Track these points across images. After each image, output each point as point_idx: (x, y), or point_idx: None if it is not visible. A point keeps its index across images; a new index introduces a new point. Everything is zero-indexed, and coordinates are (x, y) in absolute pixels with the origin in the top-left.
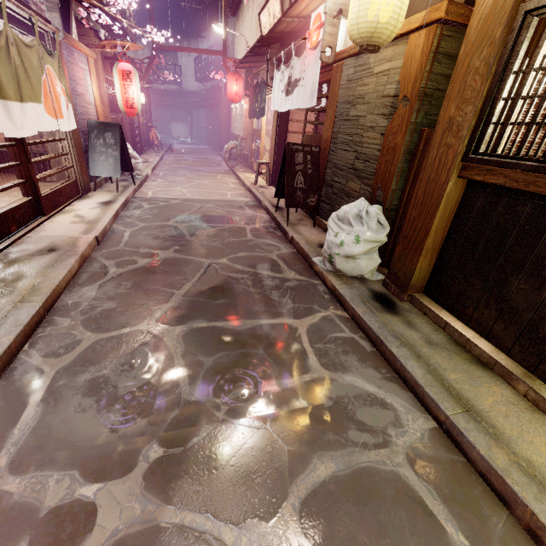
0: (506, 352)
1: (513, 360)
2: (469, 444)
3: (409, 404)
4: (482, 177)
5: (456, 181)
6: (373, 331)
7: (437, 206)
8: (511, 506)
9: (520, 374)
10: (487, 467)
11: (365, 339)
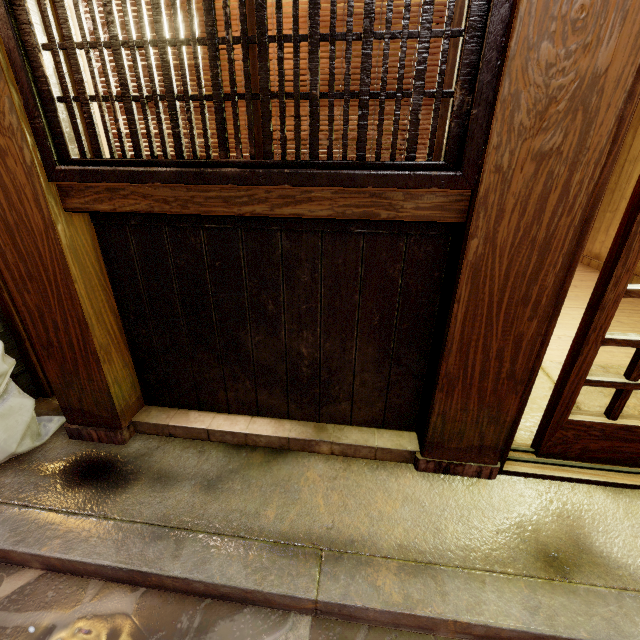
0: (286, 417)
1: (297, 420)
2: (360, 610)
3: (261, 638)
4: (109, 205)
5: (69, 219)
6: (112, 568)
7: (66, 275)
8: (433, 630)
9: (315, 433)
10: (392, 616)
11: (109, 590)
